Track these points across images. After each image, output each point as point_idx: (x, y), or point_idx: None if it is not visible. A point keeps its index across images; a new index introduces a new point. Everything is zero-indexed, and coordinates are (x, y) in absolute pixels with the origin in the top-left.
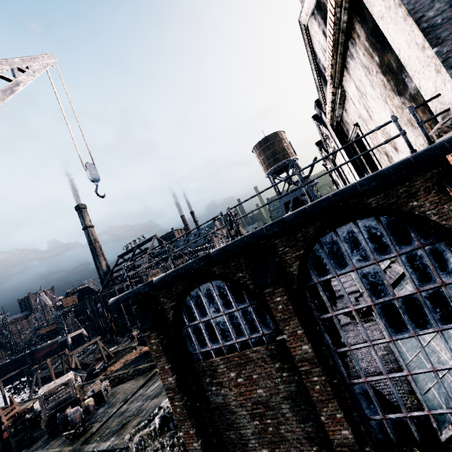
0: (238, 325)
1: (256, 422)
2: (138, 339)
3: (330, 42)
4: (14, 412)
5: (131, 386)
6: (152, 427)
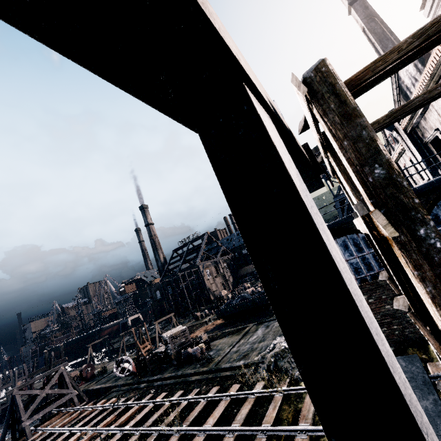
0: (369, 264)
1: (384, 329)
2: (216, 312)
3: (428, 74)
4: (147, 348)
5: (228, 340)
6: (283, 347)
